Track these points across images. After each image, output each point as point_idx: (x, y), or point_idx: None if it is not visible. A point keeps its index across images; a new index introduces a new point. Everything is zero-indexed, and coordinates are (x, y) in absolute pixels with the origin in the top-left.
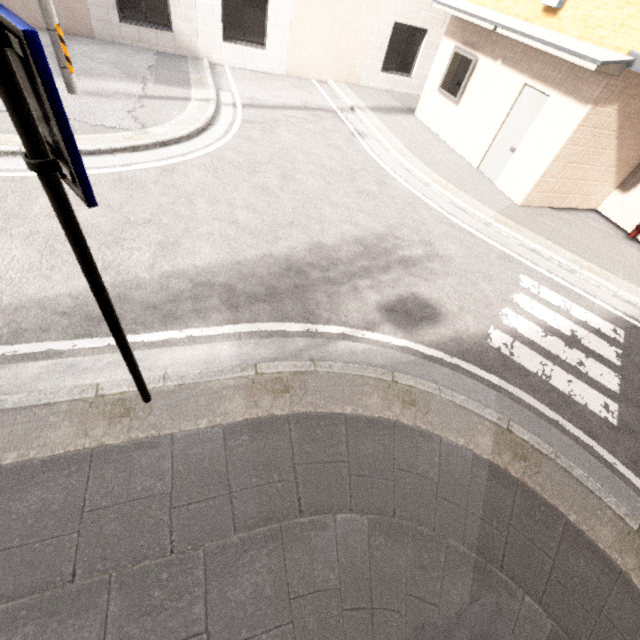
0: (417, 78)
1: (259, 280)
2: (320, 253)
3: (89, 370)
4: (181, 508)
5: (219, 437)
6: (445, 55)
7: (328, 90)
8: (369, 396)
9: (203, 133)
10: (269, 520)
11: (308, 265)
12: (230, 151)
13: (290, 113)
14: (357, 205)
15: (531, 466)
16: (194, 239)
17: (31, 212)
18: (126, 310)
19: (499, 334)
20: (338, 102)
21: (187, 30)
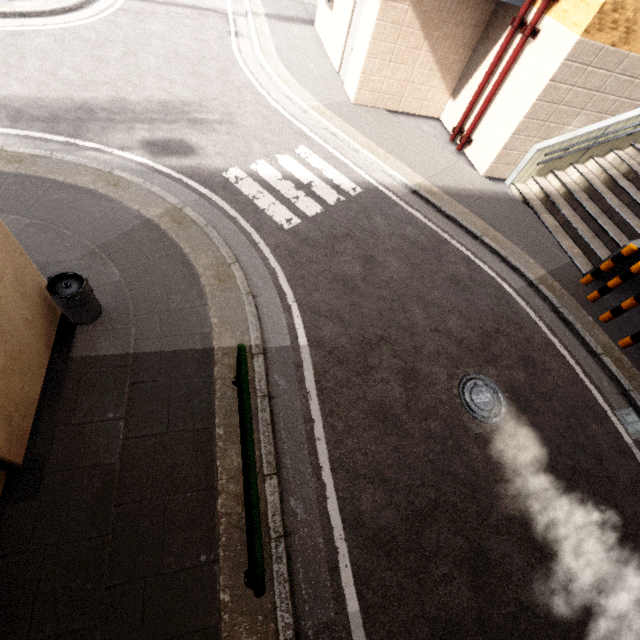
0: None
1: (49, 110)
2: (118, 104)
3: None
4: None
5: None
6: None
7: None
8: (83, 176)
9: (70, 13)
10: None
11: (101, 109)
12: (88, 29)
13: (175, 9)
14: (184, 81)
15: (181, 227)
16: (10, 80)
17: None
18: None
19: (238, 172)
20: (238, 7)
21: None
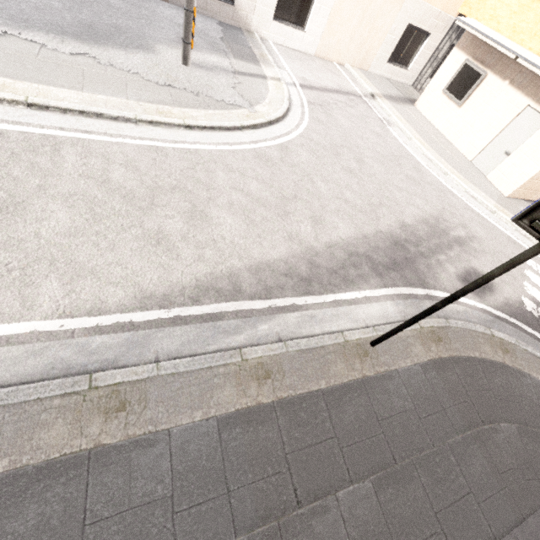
0: (412, 71)
1: (383, 252)
2: (407, 231)
3: (323, 320)
4: (424, 419)
5: (421, 372)
6: (454, 63)
7: (348, 74)
8: (483, 345)
9: (288, 113)
10: (470, 427)
11: (405, 241)
12: (313, 132)
13: (334, 96)
14: (411, 190)
15: None
16: (329, 215)
17: (218, 184)
18: (319, 274)
19: (528, 301)
20: (360, 87)
21: (247, 6)
